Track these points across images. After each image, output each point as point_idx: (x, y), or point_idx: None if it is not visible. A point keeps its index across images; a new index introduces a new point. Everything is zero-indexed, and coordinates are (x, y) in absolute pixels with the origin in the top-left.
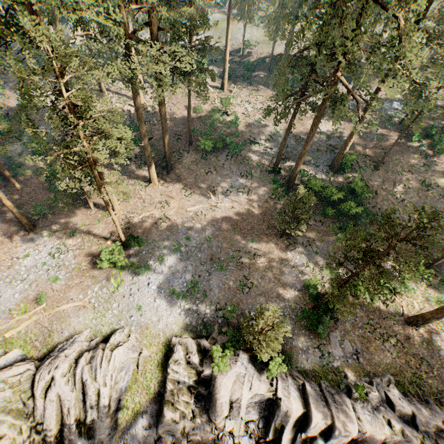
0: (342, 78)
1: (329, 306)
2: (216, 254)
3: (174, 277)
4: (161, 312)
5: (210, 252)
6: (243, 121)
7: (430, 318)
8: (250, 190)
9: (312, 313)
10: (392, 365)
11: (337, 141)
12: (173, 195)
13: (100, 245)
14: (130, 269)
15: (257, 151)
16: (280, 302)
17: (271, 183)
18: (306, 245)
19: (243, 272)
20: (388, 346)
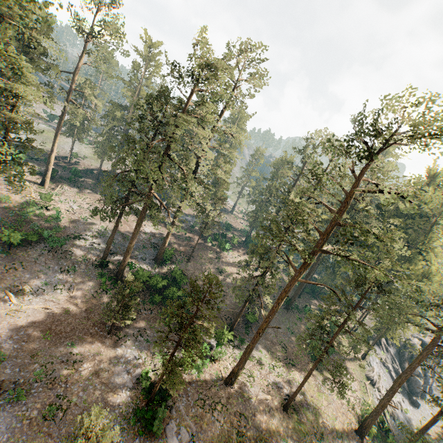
0: (155, 195)
1: (163, 395)
2: (12, 377)
3: None
4: None
5: (0, 377)
6: (66, 217)
7: (238, 371)
8: (72, 286)
9: (147, 411)
10: (222, 434)
11: (159, 240)
12: None
13: None
14: None
15: (83, 246)
16: (109, 412)
17: (98, 277)
18: (138, 335)
19: (56, 390)
20: (216, 415)
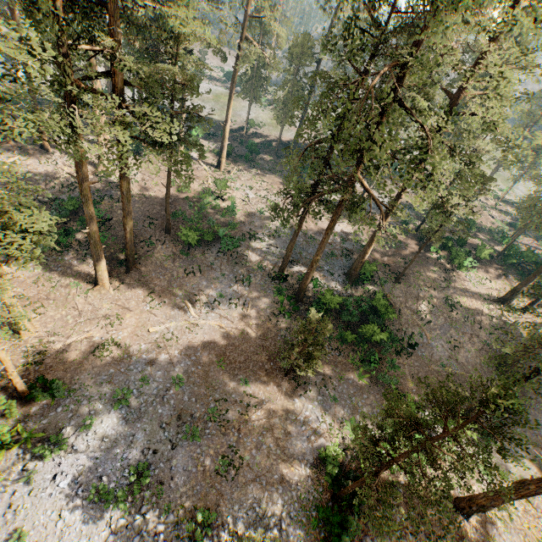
0: (363, 180)
1: (355, 493)
2: (189, 408)
3: (108, 457)
4: (68, 541)
5: (179, 404)
6: (242, 209)
7: (486, 505)
8: (247, 301)
9: (332, 509)
10: None
11: (353, 245)
12: (132, 305)
13: None
14: (23, 447)
15: (259, 249)
16: (284, 491)
17: (275, 293)
18: (321, 386)
19: (228, 438)
20: None
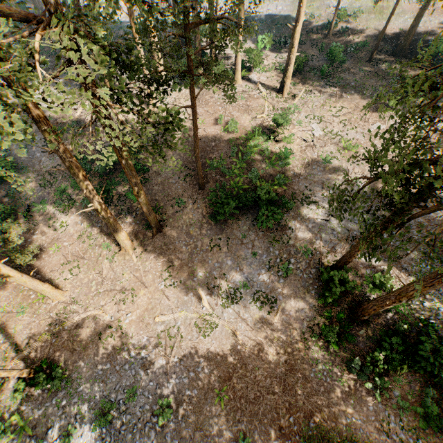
0: None
1: None
2: None
3: None
4: None
5: (158, 442)
6: (300, 154)
7: None
8: (278, 301)
9: None
10: None
11: None
12: (148, 279)
13: (4, 362)
14: (17, 436)
15: (311, 219)
16: None
17: (321, 298)
18: None
19: None
20: None
